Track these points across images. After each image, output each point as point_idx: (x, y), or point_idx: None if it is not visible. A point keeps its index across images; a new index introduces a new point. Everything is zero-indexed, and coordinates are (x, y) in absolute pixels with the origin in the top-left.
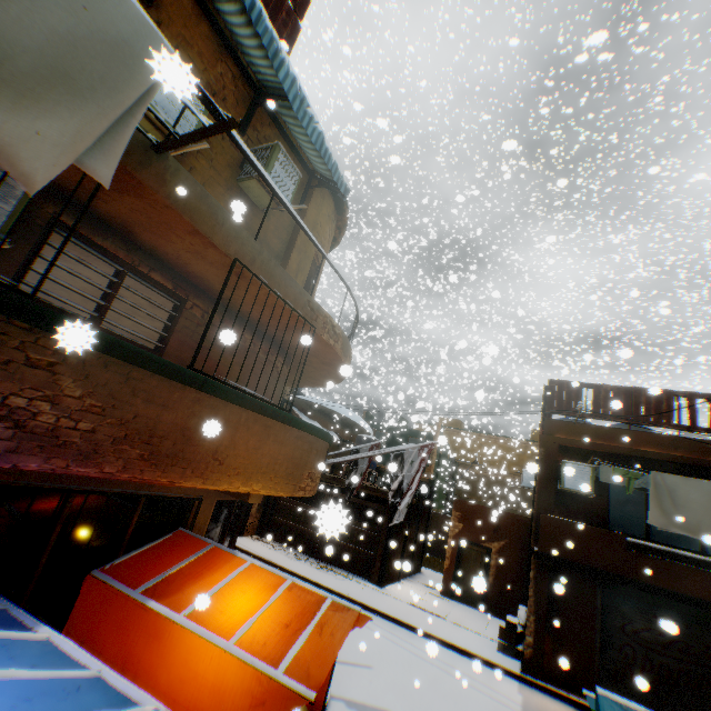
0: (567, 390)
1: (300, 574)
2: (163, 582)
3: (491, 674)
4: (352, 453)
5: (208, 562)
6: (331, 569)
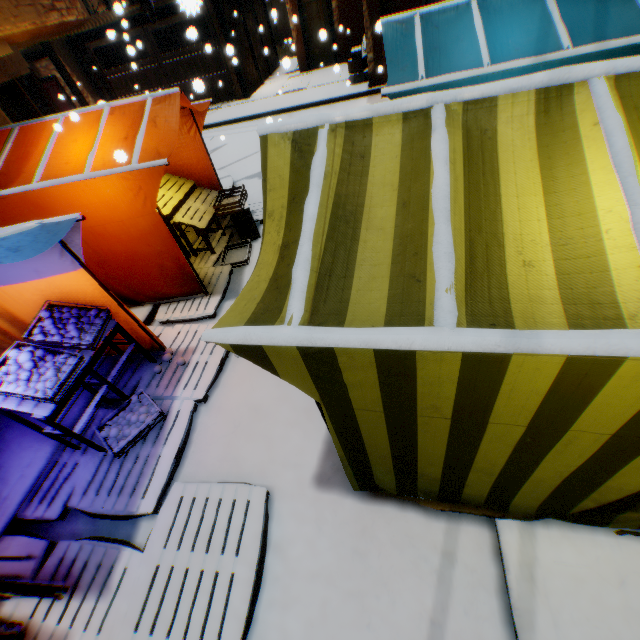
0: None
1: None
2: (3, 177)
3: (347, 106)
4: None
5: (28, 143)
6: None
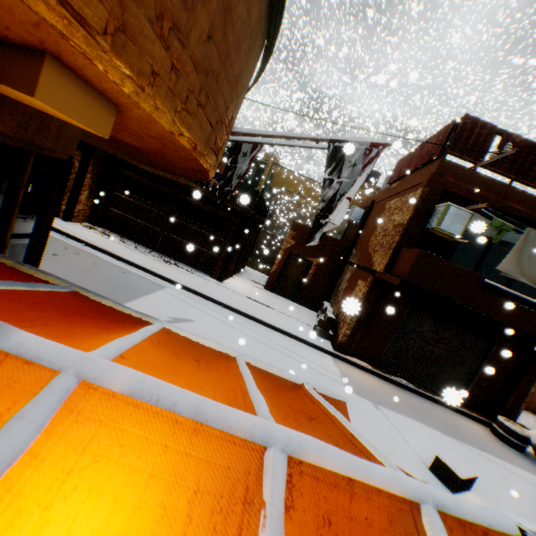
0: (478, 131)
1: (144, 268)
2: None
3: (315, 354)
4: (233, 145)
5: None
6: (174, 264)
